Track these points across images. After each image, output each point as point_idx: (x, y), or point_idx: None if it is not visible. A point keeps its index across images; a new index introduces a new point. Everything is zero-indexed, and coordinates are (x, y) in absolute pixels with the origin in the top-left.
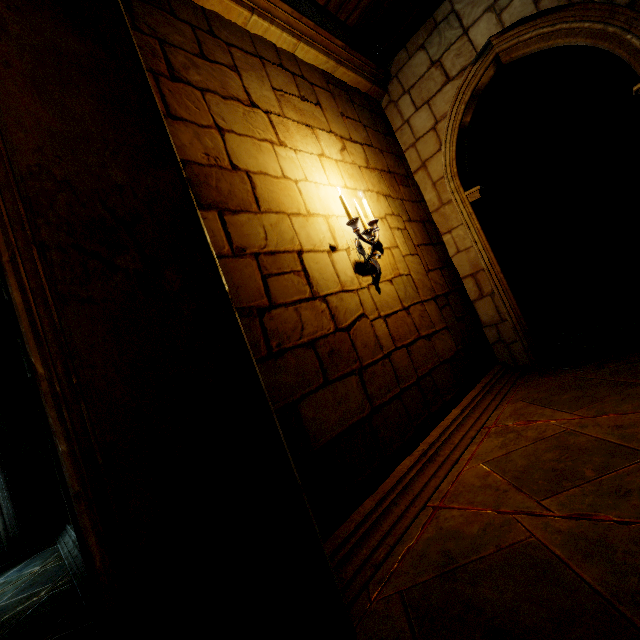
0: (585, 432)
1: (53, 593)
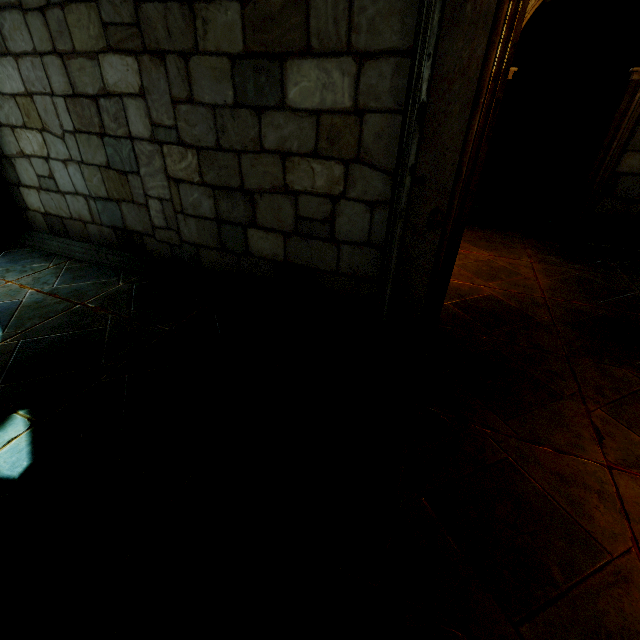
0: (497, 262)
1: (141, 284)
